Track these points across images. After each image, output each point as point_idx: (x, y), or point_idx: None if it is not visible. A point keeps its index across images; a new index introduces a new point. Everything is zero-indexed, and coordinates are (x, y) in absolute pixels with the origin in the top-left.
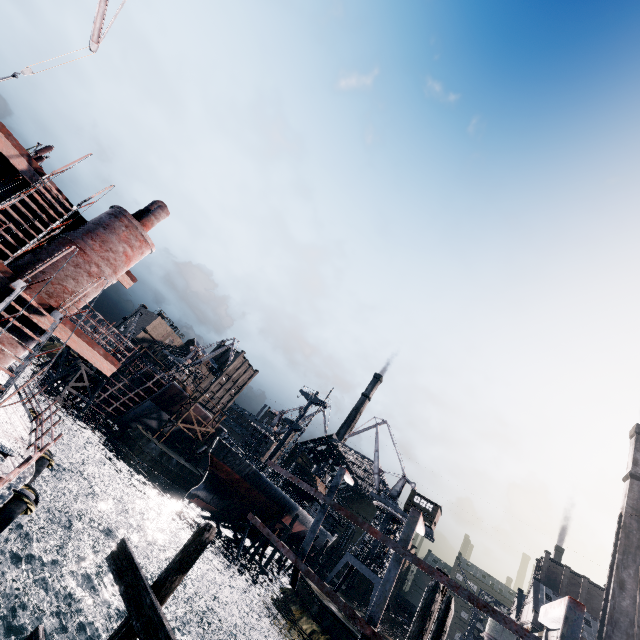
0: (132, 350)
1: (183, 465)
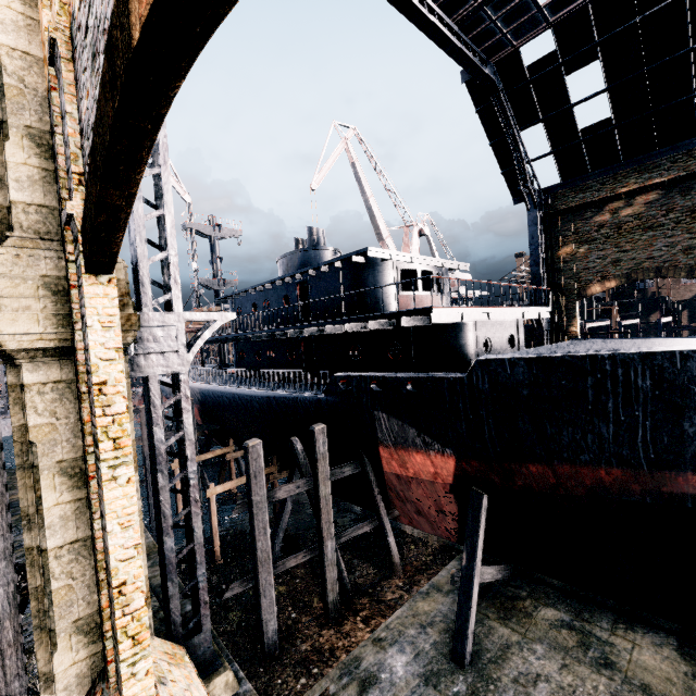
0: None
1: None
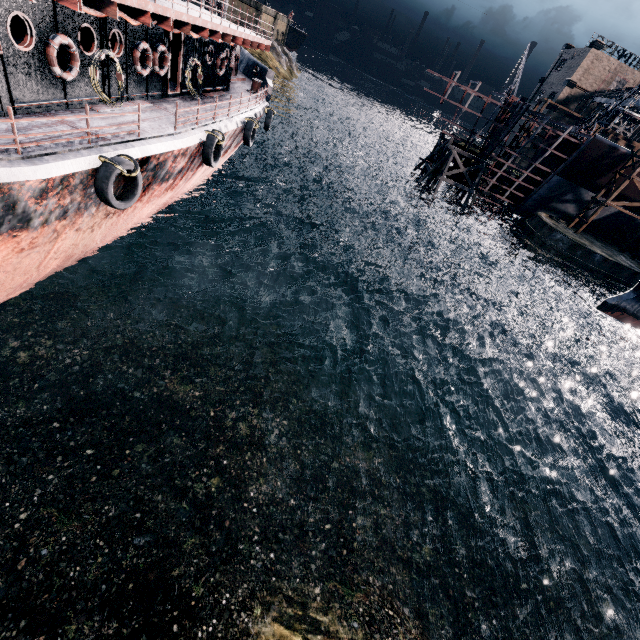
0: (516, 107)
1: (616, 263)
